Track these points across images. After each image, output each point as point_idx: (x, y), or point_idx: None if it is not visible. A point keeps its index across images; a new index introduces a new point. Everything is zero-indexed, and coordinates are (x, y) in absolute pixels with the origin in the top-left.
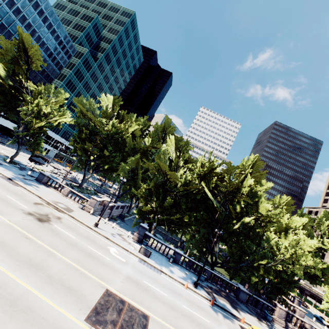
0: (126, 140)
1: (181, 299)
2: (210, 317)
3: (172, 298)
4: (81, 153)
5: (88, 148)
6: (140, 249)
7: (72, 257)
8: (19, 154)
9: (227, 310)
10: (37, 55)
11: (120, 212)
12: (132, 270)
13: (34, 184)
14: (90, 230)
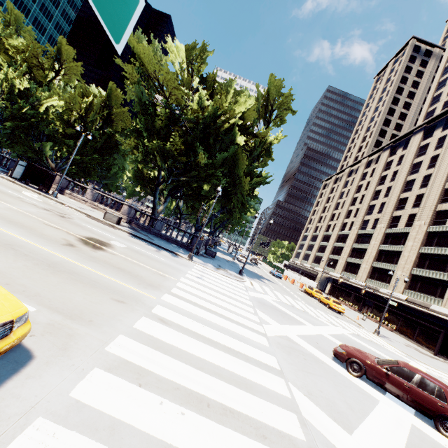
0: None
1: None
2: None
3: None
4: None
5: None
6: None
7: None
8: None
9: None
10: None
11: None
12: None
13: None
14: None
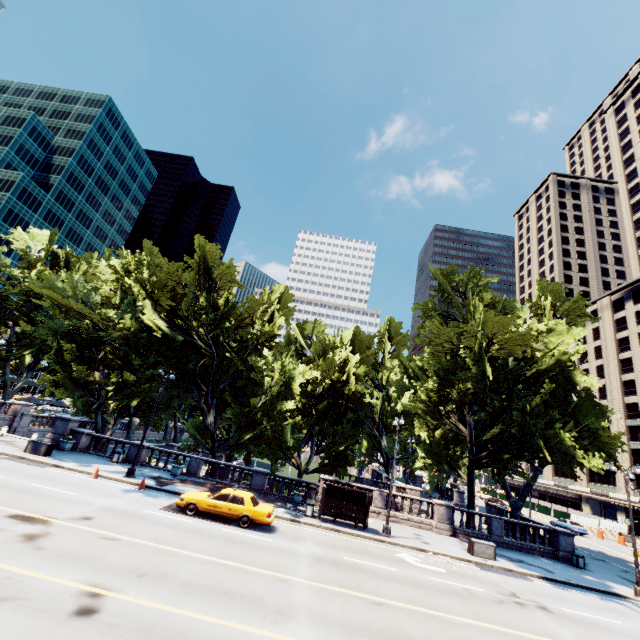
0: None
1: (45, 481)
2: (94, 493)
3: (14, 479)
4: None
5: None
6: (27, 445)
7: None
8: None
9: (176, 491)
10: None
11: None
12: None
13: None
14: None
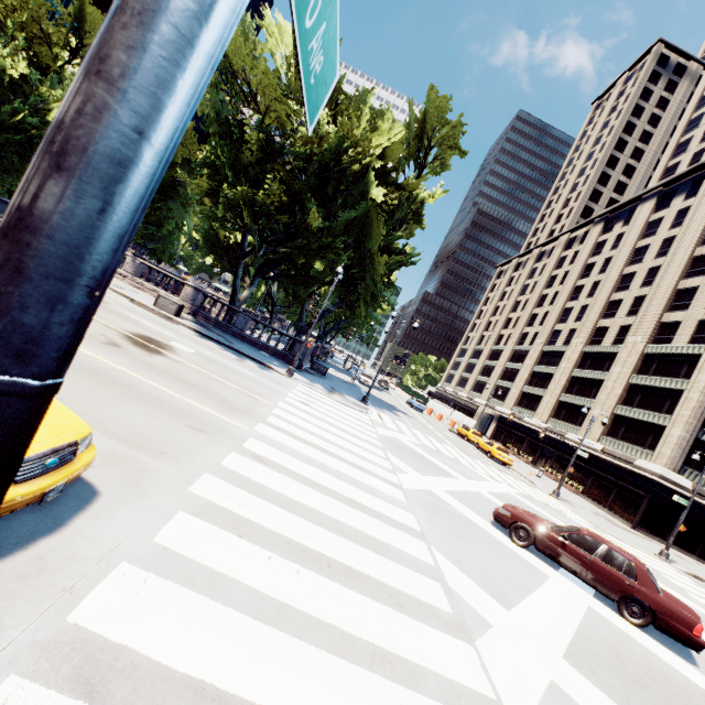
0: None
1: None
2: None
3: None
4: None
5: None
6: None
7: None
8: None
9: None
10: None
11: None
12: None
13: None
14: None
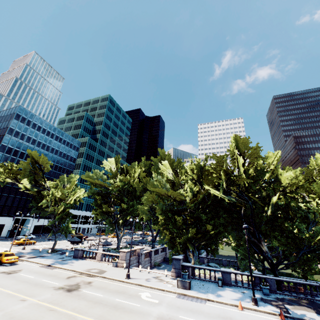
0: (133, 186)
1: None
2: None
3: None
4: (102, 216)
5: (106, 209)
6: (177, 283)
7: (95, 314)
8: (64, 242)
9: (308, 319)
10: (45, 161)
11: (163, 255)
12: (166, 309)
13: (71, 261)
14: (121, 283)
